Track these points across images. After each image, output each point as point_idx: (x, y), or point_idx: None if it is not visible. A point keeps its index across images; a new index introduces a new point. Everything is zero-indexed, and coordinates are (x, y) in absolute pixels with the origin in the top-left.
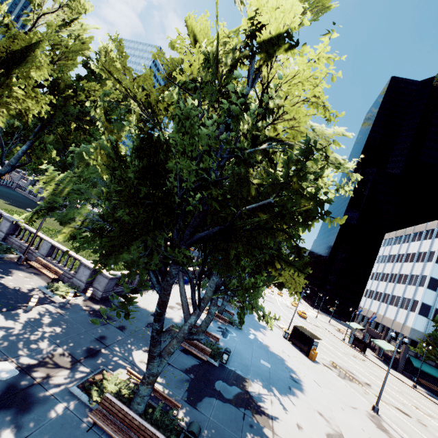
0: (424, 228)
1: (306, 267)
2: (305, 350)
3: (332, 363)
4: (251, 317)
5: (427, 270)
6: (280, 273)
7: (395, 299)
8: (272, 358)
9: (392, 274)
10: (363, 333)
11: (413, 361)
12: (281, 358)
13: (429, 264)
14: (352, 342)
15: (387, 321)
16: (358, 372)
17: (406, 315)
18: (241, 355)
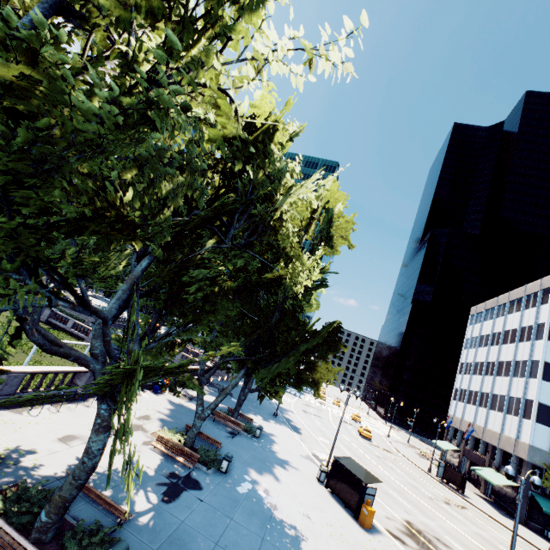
0: (523, 293)
1: (337, 345)
2: (353, 506)
3: (408, 524)
4: (265, 444)
5: (538, 352)
6: (289, 357)
7: (497, 400)
8: (271, 541)
9: (488, 362)
10: (459, 457)
11: (540, 503)
12: (294, 536)
13: (539, 343)
14: (442, 474)
15: (490, 437)
16: (454, 539)
17: (518, 425)
18: (185, 547)
